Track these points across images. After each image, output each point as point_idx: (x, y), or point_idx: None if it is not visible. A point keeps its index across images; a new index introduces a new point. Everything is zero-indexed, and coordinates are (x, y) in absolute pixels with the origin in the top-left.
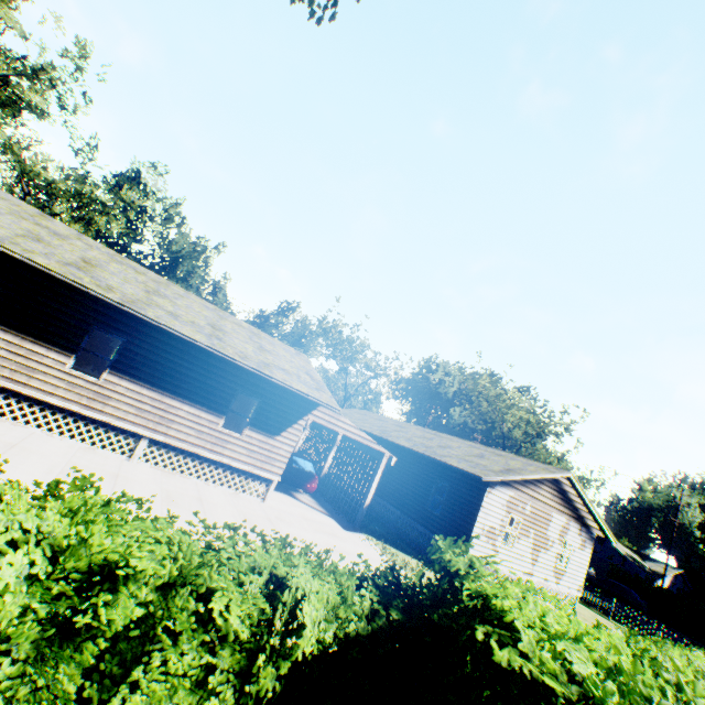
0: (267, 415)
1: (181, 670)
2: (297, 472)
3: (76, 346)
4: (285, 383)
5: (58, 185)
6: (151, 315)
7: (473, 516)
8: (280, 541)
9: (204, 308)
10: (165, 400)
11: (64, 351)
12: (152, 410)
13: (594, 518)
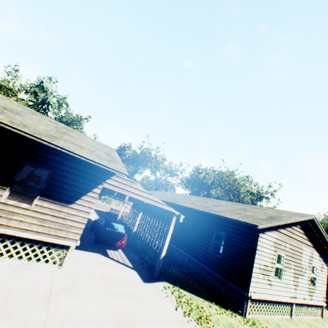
0: (59, 185)
1: None
2: (109, 233)
3: None
4: (65, 149)
5: None
6: None
7: (250, 258)
8: None
9: (16, 106)
10: None
11: None
12: None
13: (326, 247)
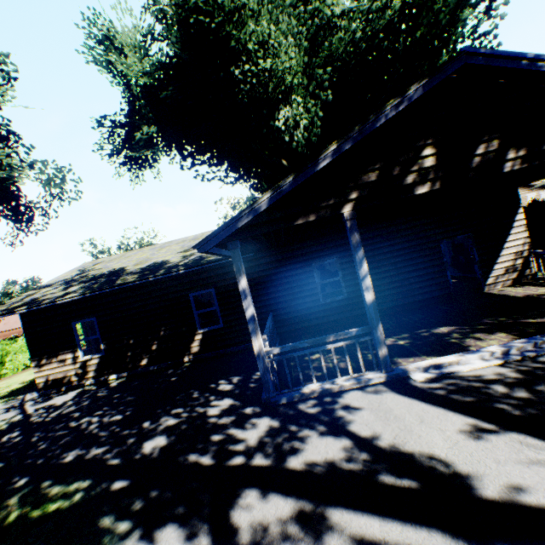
0: None
1: None
2: None
3: None
4: None
5: None
6: None
7: None
8: None
9: None
10: None
11: None
12: None
13: None
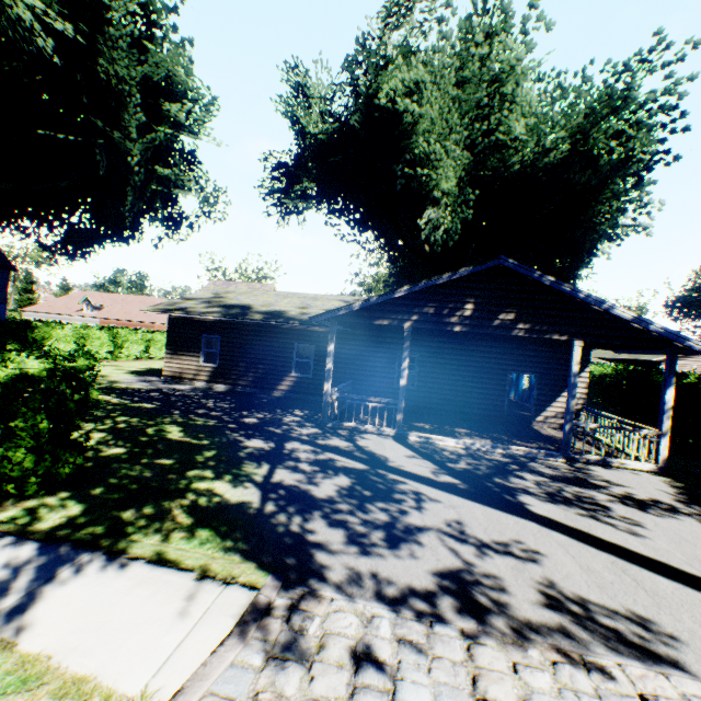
0: None
1: None
2: None
3: None
4: None
5: None
6: None
7: None
8: None
9: None
10: None
11: None
12: None
13: None
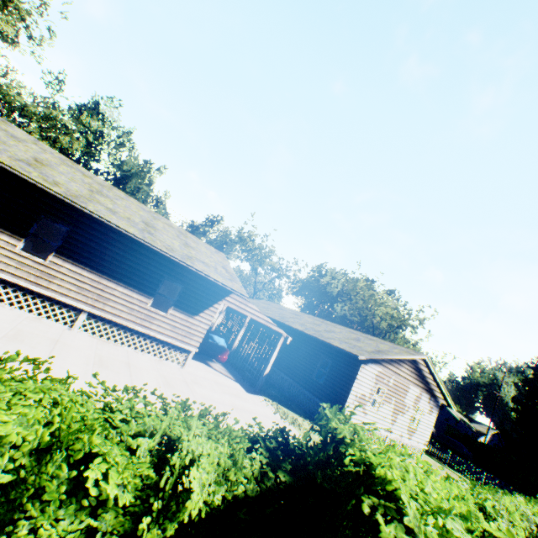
0: (188, 299)
1: (55, 536)
2: (212, 345)
3: (25, 231)
4: (204, 273)
5: (30, 108)
6: (91, 208)
7: (349, 385)
8: (180, 404)
9: (140, 210)
10: (103, 281)
11: (15, 235)
12: (91, 289)
13: (440, 390)
